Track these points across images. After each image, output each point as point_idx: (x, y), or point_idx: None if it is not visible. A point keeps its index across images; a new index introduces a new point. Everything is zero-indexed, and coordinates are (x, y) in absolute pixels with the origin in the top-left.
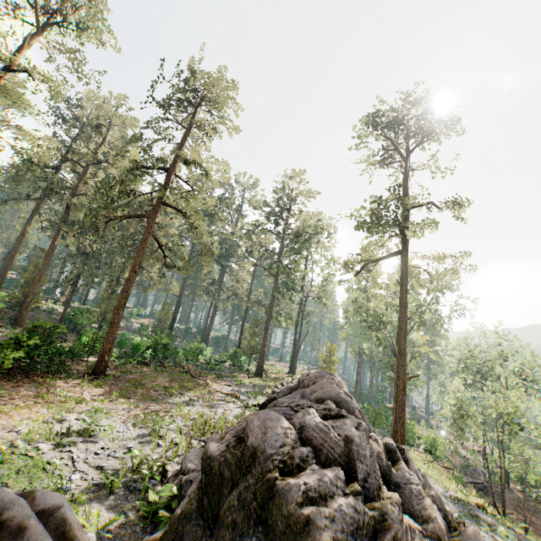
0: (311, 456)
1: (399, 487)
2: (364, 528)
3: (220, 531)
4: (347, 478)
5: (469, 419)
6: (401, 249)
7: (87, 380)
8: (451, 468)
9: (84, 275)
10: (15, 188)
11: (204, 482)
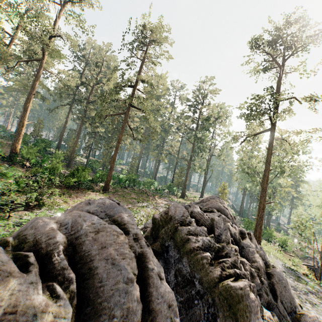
0: (194, 222)
1: (243, 248)
2: (213, 249)
3: (158, 239)
4: (210, 233)
5: (304, 229)
6: (270, 128)
7: (101, 193)
8: (293, 256)
9: (94, 143)
10: (61, 99)
11: (152, 226)
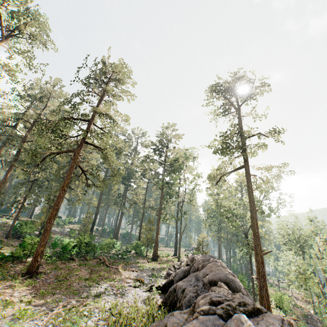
0: None
1: None
2: None
3: None
4: None
5: (310, 281)
6: (244, 164)
7: (21, 280)
8: (298, 319)
9: (29, 197)
10: None
11: None
